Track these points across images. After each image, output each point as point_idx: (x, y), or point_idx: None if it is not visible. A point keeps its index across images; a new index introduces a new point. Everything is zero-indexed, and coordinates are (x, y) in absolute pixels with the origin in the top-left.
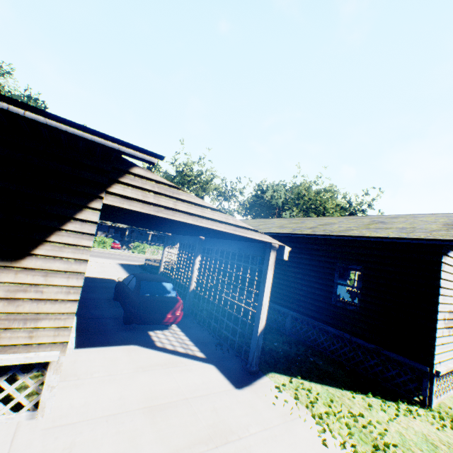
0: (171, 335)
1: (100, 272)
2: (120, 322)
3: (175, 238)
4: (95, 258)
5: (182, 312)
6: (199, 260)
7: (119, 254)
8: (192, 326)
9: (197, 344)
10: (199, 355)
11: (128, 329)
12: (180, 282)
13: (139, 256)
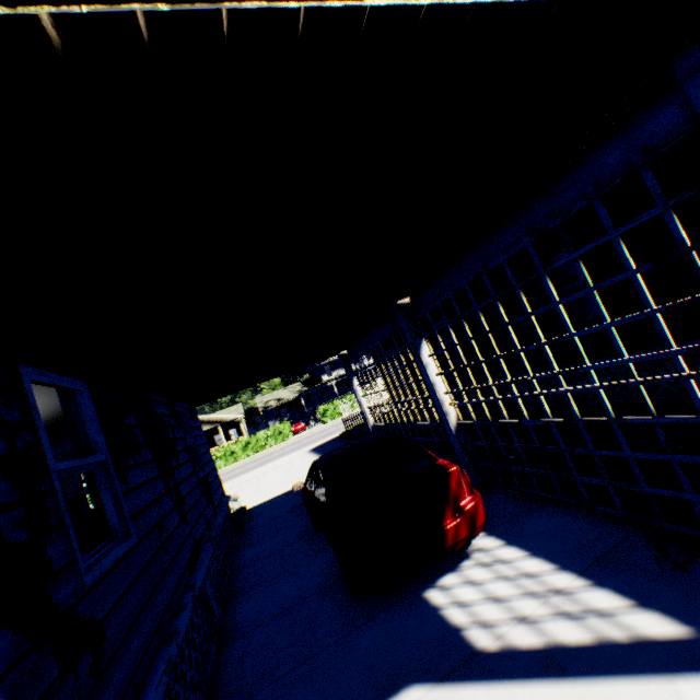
0: (490, 574)
1: (284, 482)
2: (343, 594)
3: (356, 353)
4: (273, 463)
5: (476, 494)
6: (428, 354)
7: (307, 437)
8: (520, 512)
9: (593, 575)
10: (659, 633)
11: (369, 613)
12: (417, 424)
13: (336, 423)
